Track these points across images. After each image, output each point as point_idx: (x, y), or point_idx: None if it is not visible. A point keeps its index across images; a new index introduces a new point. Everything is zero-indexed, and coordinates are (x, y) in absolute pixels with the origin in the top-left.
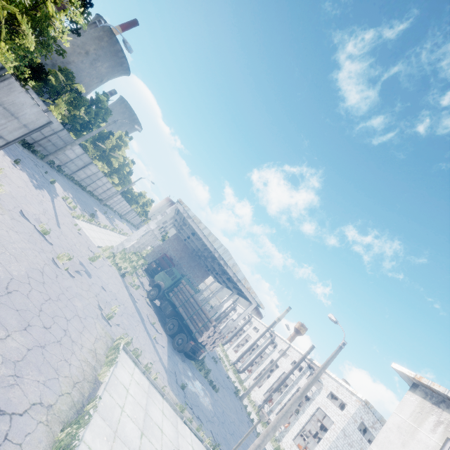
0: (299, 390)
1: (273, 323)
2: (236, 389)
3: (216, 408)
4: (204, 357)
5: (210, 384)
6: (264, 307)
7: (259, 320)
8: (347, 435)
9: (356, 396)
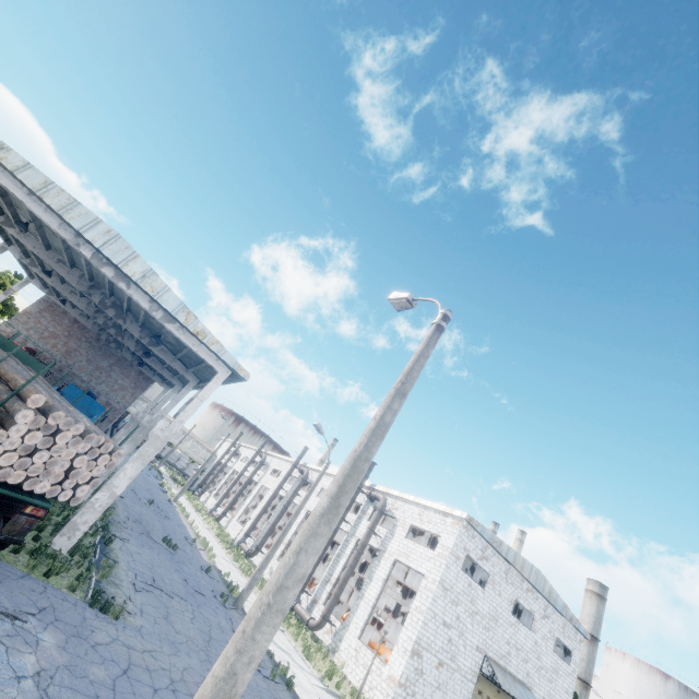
0: (326, 489)
1: (304, 452)
2: (229, 589)
3: (74, 676)
4: (109, 541)
5: (92, 604)
6: (248, 375)
7: (279, 457)
8: (449, 588)
9: (451, 516)
